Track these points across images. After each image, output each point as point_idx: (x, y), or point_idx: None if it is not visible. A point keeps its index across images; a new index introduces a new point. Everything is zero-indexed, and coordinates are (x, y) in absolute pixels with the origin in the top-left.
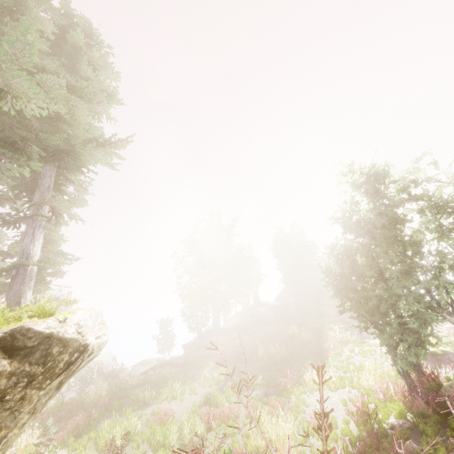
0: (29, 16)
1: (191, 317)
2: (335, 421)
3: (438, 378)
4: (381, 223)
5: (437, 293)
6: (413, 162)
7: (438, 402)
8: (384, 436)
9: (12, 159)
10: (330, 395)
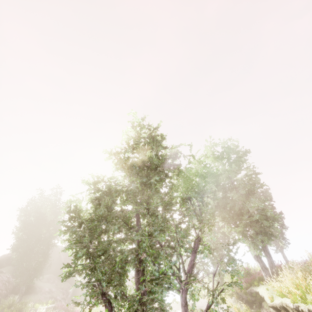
0: None
1: None
2: None
3: None
4: (157, 163)
5: (175, 253)
6: (174, 146)
7: None
8: None
9: None
10: None
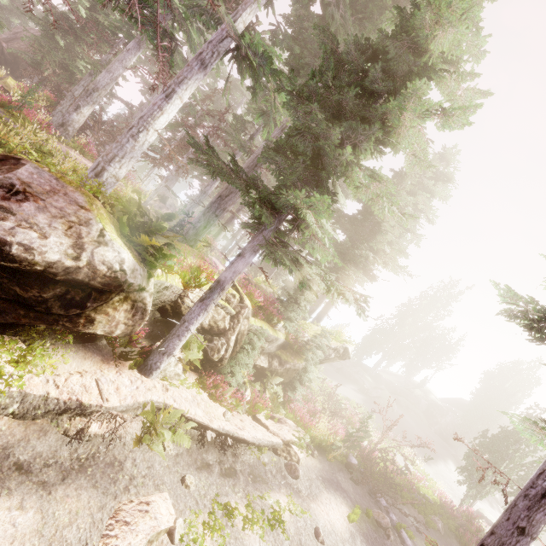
0: (416, 198)
1: (362, 345)
2: (400, 467)
3: (474, 519)
4: None
5: None
6: None
7: (460, 522)
8: (415, 486)
9: (366, 277)
10: (410, 466)
